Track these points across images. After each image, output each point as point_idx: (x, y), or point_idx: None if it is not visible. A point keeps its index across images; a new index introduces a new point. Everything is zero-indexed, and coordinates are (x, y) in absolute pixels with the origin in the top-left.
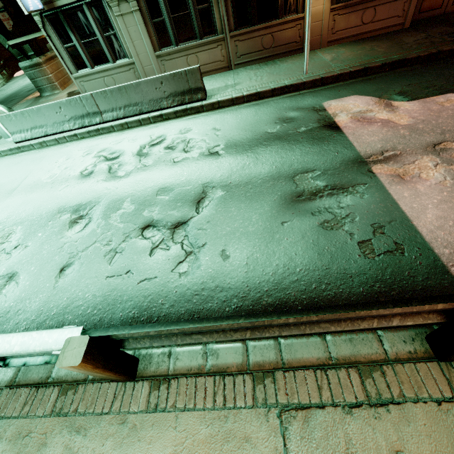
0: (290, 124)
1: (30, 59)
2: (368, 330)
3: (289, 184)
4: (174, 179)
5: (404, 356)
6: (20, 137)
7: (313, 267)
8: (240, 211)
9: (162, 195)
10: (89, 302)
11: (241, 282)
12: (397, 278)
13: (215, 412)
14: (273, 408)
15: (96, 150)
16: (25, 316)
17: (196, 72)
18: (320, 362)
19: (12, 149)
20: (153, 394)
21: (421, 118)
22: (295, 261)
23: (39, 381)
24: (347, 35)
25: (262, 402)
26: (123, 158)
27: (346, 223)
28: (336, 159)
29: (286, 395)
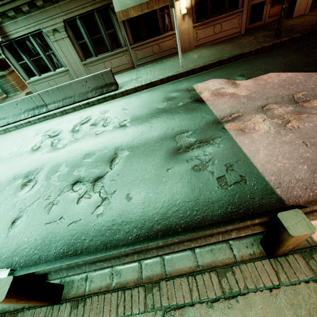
0: (172, 101)
1: None
2: (223, 242)
3: (171, 142)
4: (95, 146)
5: (247, 257)
6: None
7: (187, 199)
8: (140, 164)
9: (87, 158)
10: (32, 245)
11: (139, 216)
12: (242, 200)
13: None
14: (158, 311)
15: (43, 131)
16: None
17: (109, 73)
18: (191, 270)
19: None
20: (73, 312)
21: (253, 90)
22: (176, 196)
23: None
24: (206, 41)
25: (151, 307)
26: (61, 135)
27: (209, 166)
28: (202, 122)
29: (168, 299)
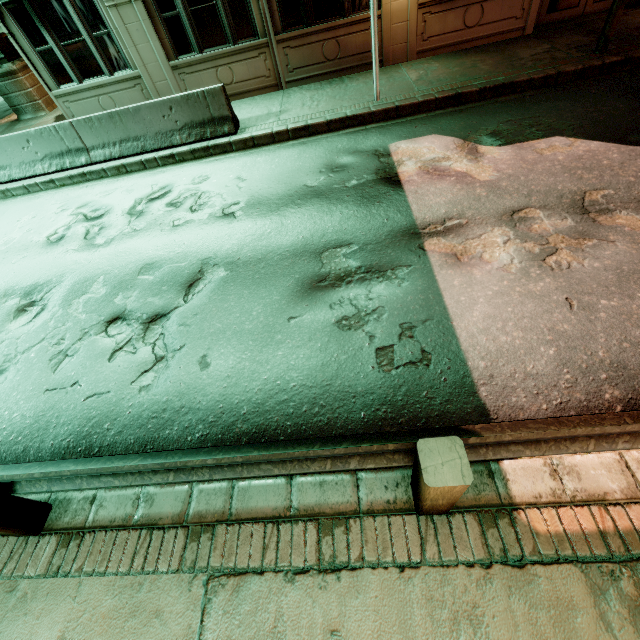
0: (338, 175)
1: None
2: (347, 472)
3: (312, 263)
4: (167, 251)
5: (380, 507)
6: None
7: (311, 382)
8: (241, 301)
9: (146, 274)
10: (15, 425)
11: (215, 401)
12: (411, 400)
13: (129, 578)
14: (201, 574)
15: (75, 205)
16: None
17: (219, 94)
18: (275, 514)
19: None
20: (59, 553)
21: (508, 172)
22: (291, 373)
23: None
24: (444, 43)
25: (189, 565)
26: (108, 218)
27: (369, 322)
28: (383, 229)
29: (222, 556)
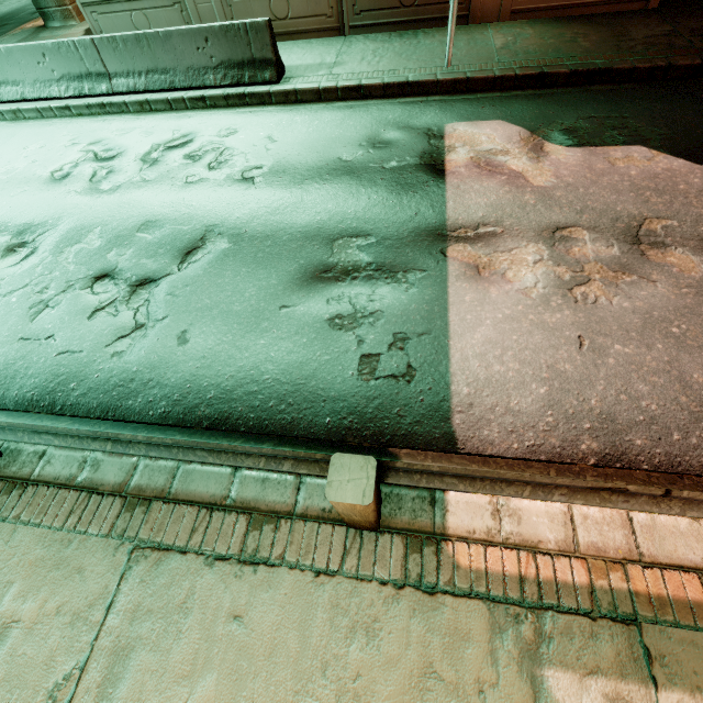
0: (379, 152)
1: None
2: (292, 473)
3: (322, 250)
4: (173, 209)
5: (314, 513)
6: None
7: (285, 377)
8: (236, 279)
9: (146, 232)
10: None
11: (184, 380)
12: (381, 414)
13: (61, 533)
14: (128, 543)
15: (87, 140)
16: None
17: (263, 31)
18: (212, 500)
19: None
20: (1, 499)
21: (567, 180)
22: (267, 365)
23: None
24: (547, 4)
25: (119, 533)
26: (119, 161)
27: (363, 325)
28: (408, 224)
29: (152, 531)
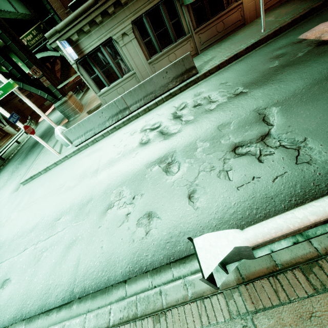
0: (285, 56)
1: (59, 100)
2: None
3: None
4: (223, 117)
5: None
6: (78, 141)
7: None
8: (311, 110)
9: (225, 128)
10: (241, 207)
11: None
12: None
13: None
14: None
15: (138, 129)
16: (190, 235)
17: (188, 57)
18: None
19: (74, 151)
20: None
21: None
22: None
23: (269, 271)
24: (273, 3)
25: None
26: (165, 124)
27: None
28: None
29: None
